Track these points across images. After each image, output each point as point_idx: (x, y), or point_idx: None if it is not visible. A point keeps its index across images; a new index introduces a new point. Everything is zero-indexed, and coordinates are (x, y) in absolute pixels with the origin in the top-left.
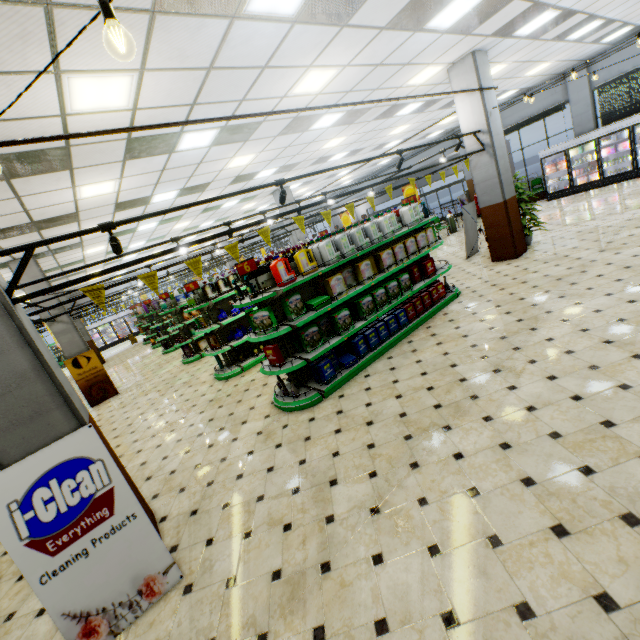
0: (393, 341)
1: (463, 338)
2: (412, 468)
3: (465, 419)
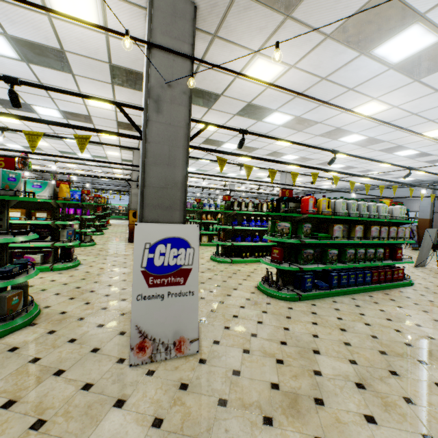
0: (357, 289)
1: (424, 312)
2: (392, 374)
3: None
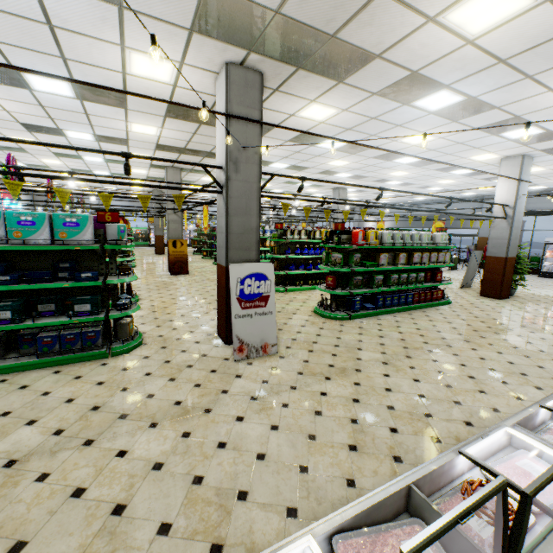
0: (399, 309)
1: (448, 323)
2: (407, 357)
3: (441, 351)
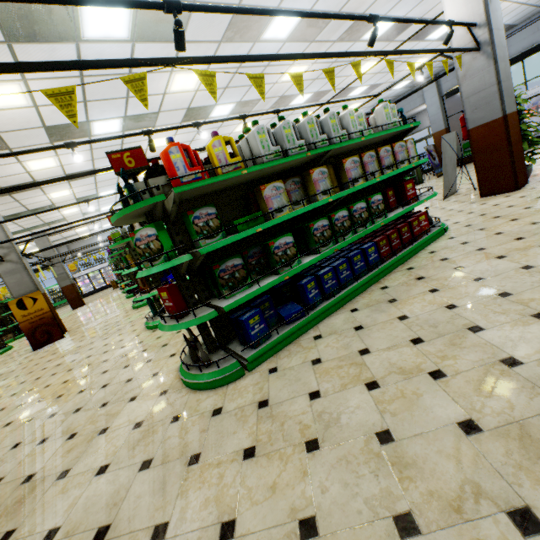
0: (359, 286)
1: (476, 282)
2: None
3: None
